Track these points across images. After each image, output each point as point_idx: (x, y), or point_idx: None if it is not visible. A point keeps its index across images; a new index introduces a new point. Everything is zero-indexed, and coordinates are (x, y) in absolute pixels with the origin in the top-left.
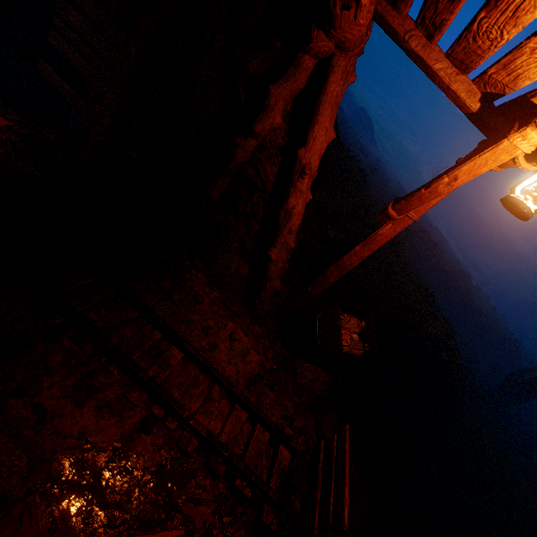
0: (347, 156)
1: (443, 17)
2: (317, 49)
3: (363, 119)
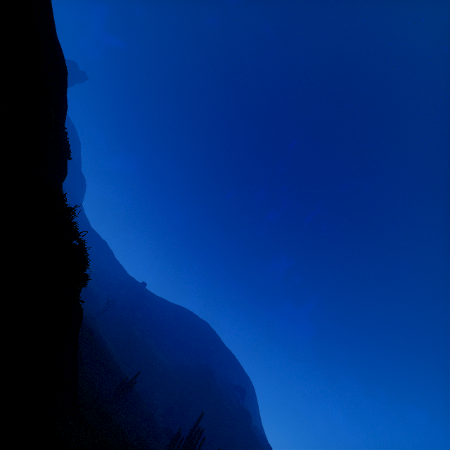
0: None
1: None
2: None
3: None
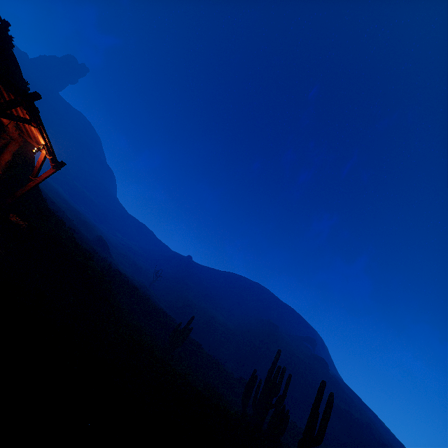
0: (50, 210)
1: (30, 135)
2: (4, 136)
3: (101, 241)
